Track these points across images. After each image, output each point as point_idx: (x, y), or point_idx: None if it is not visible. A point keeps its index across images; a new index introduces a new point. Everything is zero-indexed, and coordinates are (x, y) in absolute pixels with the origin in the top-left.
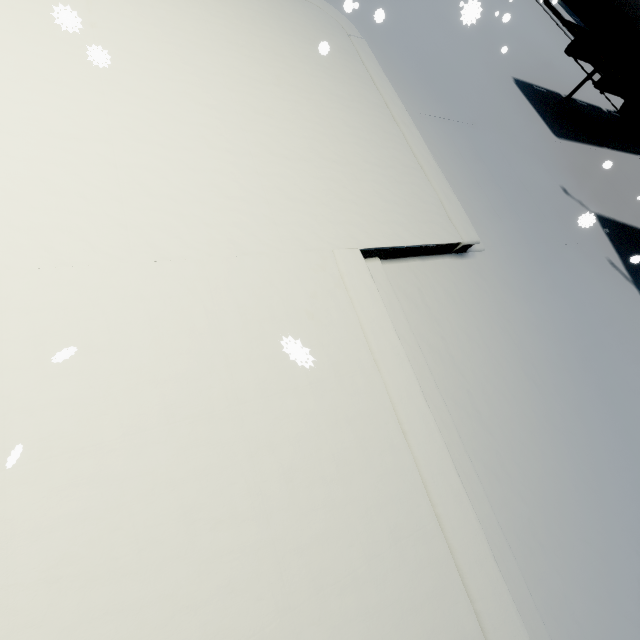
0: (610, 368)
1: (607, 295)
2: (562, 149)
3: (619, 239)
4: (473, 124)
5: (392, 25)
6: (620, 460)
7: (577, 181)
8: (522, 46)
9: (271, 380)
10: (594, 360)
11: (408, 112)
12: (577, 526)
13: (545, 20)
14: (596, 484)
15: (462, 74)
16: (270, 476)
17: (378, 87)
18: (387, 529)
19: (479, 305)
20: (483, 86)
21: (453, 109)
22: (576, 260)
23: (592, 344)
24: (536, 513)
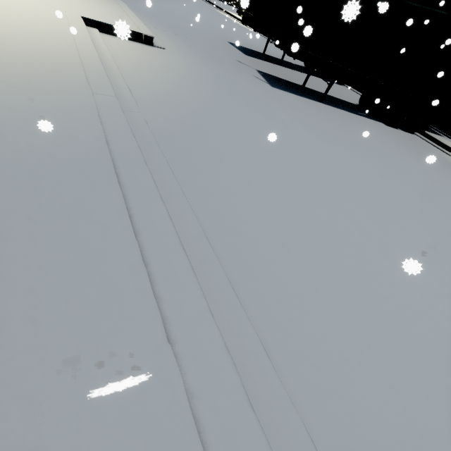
0: (228, 84)
1: (244, 78)
2: (248, 57)
3: (269, 77)
4: (188, 38)
5: (155, 15)
6: (212, 91)
7: (251, 63)
8: (244, 40)
9: (16, 9)
10: (218, 80)
11: (146, 25)
12: (169, 87)
13: (269, 43)
14: (191, 89)
15: (192, 32)
16: (2, 13)
17: (123, 8)
18: (48, 34)
19: (152, 53)
20: (204, 37)
21: (177, 33)
22: (229, 69)
23: (221, 78)
24: (146, 78)
